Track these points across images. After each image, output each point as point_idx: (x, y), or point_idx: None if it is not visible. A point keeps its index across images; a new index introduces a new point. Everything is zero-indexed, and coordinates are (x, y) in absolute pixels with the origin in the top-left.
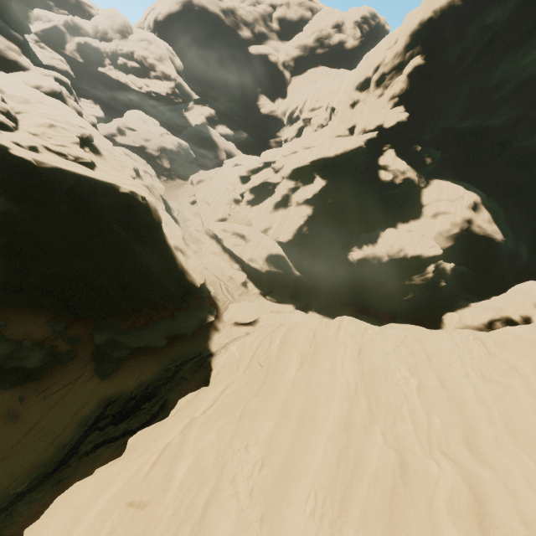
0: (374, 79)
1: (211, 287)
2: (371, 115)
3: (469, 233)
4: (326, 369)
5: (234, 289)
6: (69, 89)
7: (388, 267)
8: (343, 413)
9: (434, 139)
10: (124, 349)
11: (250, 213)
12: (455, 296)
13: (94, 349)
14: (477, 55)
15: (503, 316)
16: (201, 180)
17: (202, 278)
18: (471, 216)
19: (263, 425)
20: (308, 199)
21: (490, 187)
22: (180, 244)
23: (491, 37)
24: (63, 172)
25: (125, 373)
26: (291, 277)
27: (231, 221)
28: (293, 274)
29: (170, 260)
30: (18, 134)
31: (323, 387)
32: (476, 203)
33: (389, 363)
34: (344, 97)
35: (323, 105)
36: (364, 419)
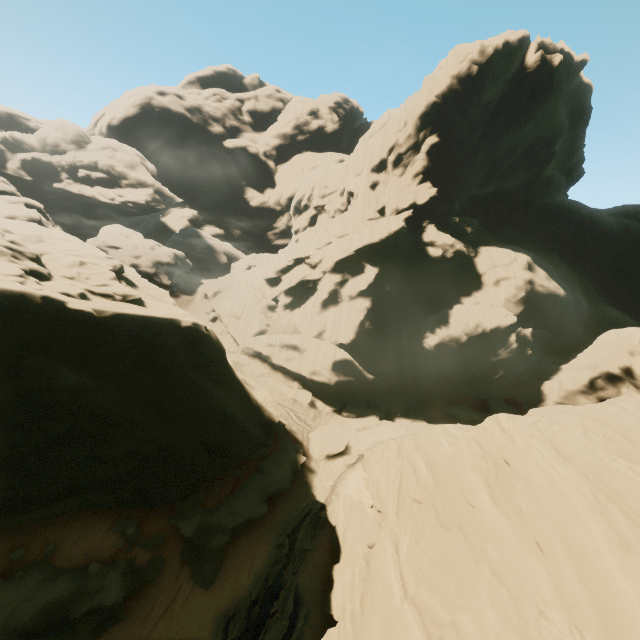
0: (391, 160)
1: (281, 418)
2: (399, 194)
3: (534, 294)
4: (543, 483)
5: (303, 414)
6: (44, 214)
7: (468, 347)
8: (607, 530)
9: (464, 208)
10: (222, 534)
11: (293, 319)
12: (540, 362)
13: (182, 547)
14: (485, 129)
15: (602, 372)
16: (217, 291)
17: (276, 410)
18: (530, 277)
19: (535, 578)
20: (362, 291)
21: (530, 245)
22: (239, 373)
23: (493, 112)
24: (124, 317)
25: (232, 569)
26: (363, 383)
27: (273, 332)
28: (366, 378)
29: (245, 397)
30: (57, 282)
31: (561, 505)
32: (529, 263)
33: (598, 455)
34: (360, 180)
35: (335, 190)
36: (632, 530)
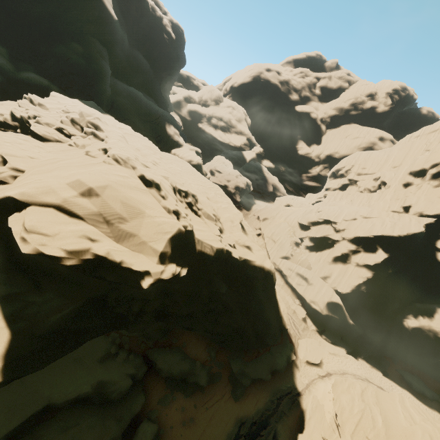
0: (431, 172)
1: None
2: (428, 202)
3: None
4: None
5: (297, 323)
6: (200, 156)
7: None
8: None
9: None
10: (248, 379)
11: (310, 258)
12: None
13: (229, 374)
14: None
15: None
16: (266, 218)
17: (287, 320)
18: None
19: None
20: (368, 264)
21: None
22: None
23: None
24: (246, 261)
25: (247, 399)
26: (344, 323)
27: (293, 261)
28: (347, 321)
29: (277, 310)
30: (225, 234)
31: None
32: None
33: None
34: (396, 176)
35: (370, 173)
36: None
